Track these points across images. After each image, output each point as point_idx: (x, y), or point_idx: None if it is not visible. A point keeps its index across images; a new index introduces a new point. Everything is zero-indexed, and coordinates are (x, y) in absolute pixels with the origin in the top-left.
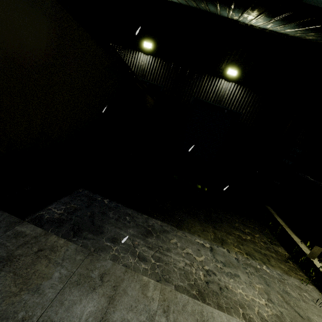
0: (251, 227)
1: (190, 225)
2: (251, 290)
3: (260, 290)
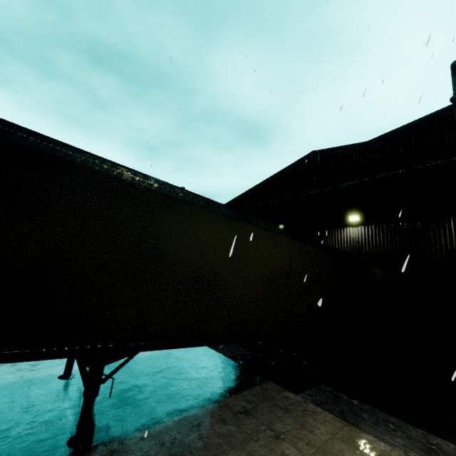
0: None
1: None
2: None
3: None
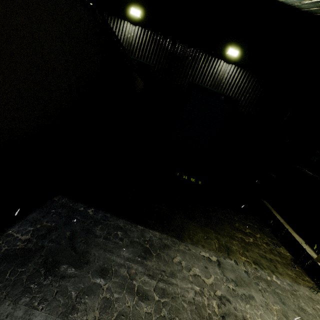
0: (251, 226)
1: (191, 233)
2: (269, 316)
3: (278, 312)
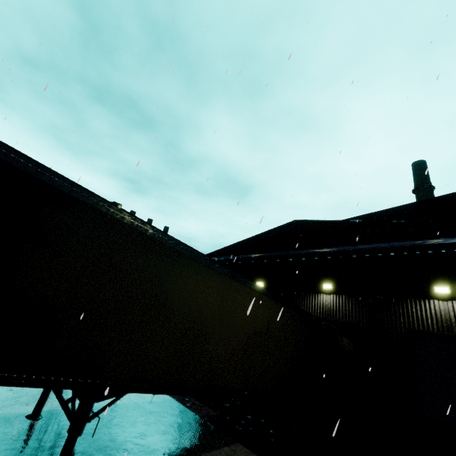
0: None
1: None
2: None
3: None
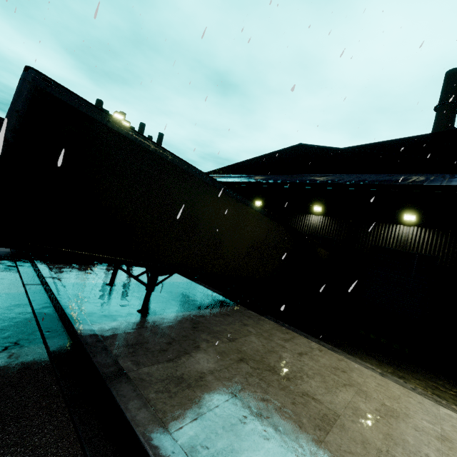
0: None
1: (364, 358)
2: None
3: None
